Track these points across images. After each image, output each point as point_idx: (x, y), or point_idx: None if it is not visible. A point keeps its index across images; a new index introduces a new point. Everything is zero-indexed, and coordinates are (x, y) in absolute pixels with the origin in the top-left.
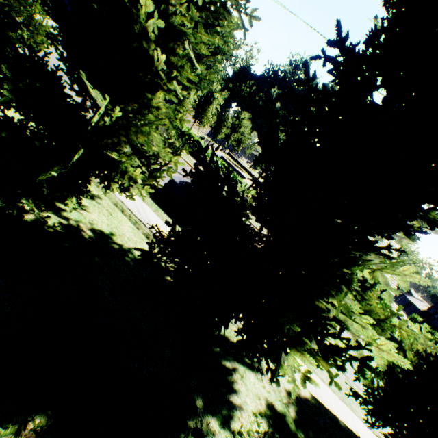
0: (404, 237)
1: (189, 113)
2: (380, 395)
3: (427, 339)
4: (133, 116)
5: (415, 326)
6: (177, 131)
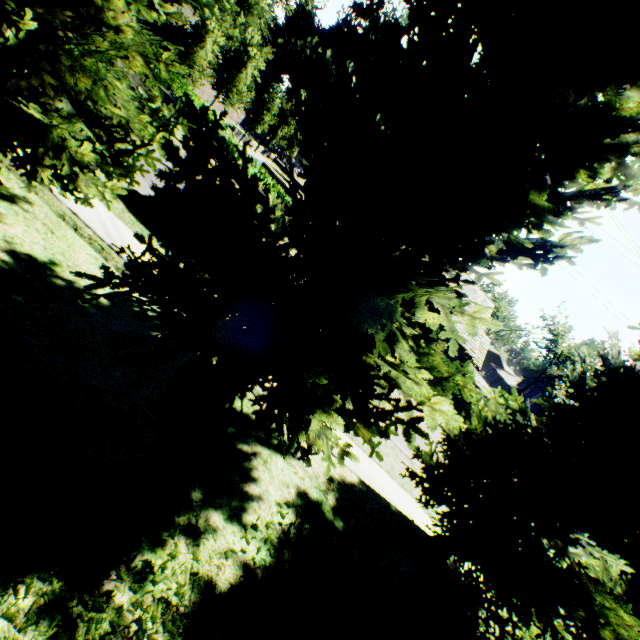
0: (484, 273)
1: (205, 78)
2: (438, 472)
3: (498, 404)
4: (65, 34)
5: (489, 391)
6: (162, 85)
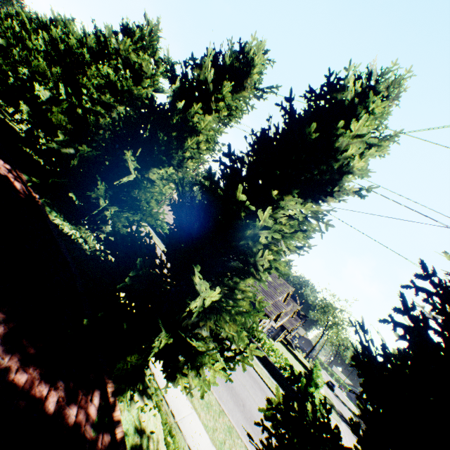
0: None
1: None
2: None
3: None
4: None
5: None
6: None
